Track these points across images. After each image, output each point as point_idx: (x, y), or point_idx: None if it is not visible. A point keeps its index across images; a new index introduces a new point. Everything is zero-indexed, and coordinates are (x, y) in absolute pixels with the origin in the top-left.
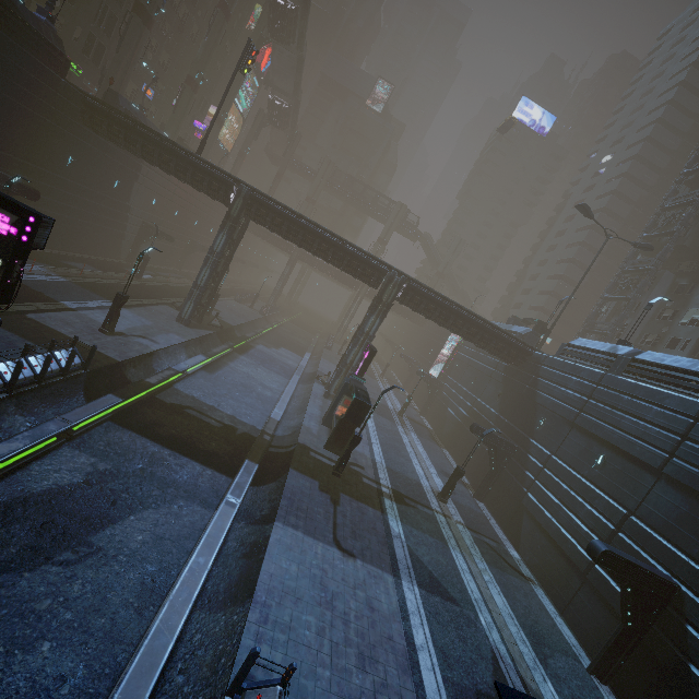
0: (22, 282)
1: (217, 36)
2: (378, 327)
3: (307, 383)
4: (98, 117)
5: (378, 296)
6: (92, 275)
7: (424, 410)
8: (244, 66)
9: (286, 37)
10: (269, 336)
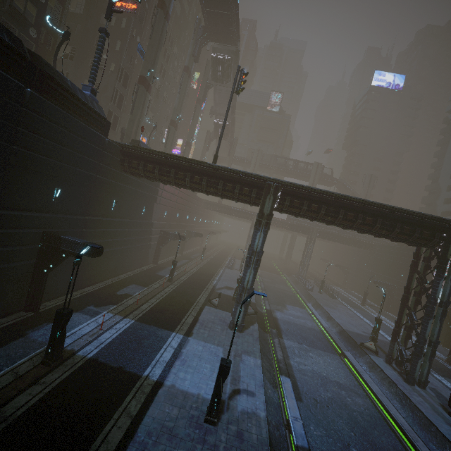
0: (98, 358)
1: (185, 90)
2: (450, 290)
3: (356, 355)
4: (135, 161)
5: (440, 256)
6: (143, 299)
7: (447, 341)
8: (239, 87)
9: (226, 78)
10: (268, 295)
